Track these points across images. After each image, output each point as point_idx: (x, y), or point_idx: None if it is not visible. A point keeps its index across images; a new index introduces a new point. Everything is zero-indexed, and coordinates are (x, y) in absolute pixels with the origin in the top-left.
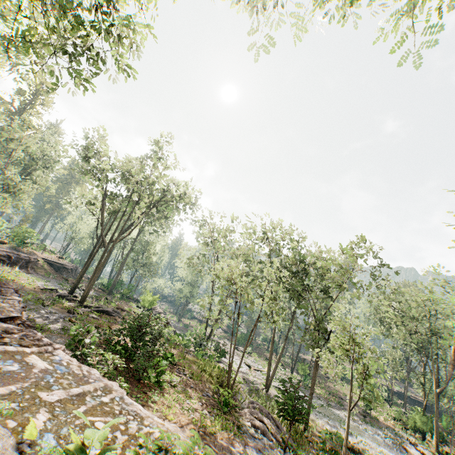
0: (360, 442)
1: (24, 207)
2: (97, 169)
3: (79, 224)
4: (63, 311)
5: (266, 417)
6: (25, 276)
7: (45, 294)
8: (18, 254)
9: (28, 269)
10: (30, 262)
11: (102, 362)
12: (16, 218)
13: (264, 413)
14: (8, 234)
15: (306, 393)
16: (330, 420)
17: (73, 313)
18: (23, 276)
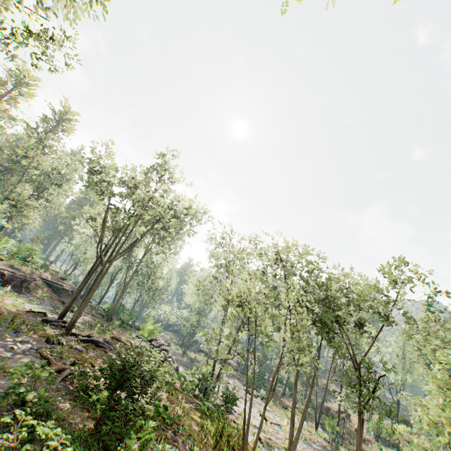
0: None
1: (29, 223)
2: (102, 180)
3: (86, 244)
4: (41, 340)
5: None
6: (15, 296)
7: (29, 318)
8: (14, 271)
9: (23, 288)
10: (25, 281)
11: (26, 446)
12: (20, 234)
13: None
14: (8, 251)
15: None
16: None
17: (53, 342)
18: (14, 296)
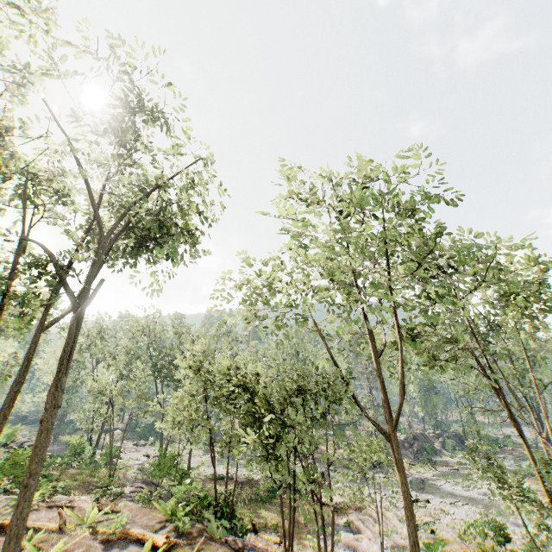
0: (234, 472)
1: None
2: None
3: None
4: None
5: (148, 485)
6: None
7: None
8: None
9: None
10: None
11: None
12: None
13: (146, 482)
14: None
15: (204, 456)
16: (217, 467)
17: None
18: None
